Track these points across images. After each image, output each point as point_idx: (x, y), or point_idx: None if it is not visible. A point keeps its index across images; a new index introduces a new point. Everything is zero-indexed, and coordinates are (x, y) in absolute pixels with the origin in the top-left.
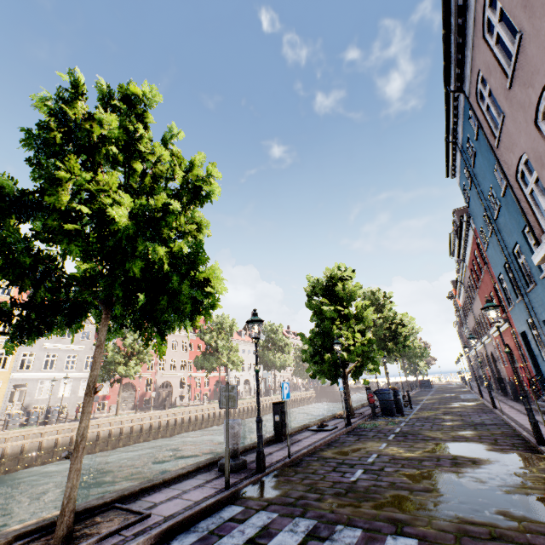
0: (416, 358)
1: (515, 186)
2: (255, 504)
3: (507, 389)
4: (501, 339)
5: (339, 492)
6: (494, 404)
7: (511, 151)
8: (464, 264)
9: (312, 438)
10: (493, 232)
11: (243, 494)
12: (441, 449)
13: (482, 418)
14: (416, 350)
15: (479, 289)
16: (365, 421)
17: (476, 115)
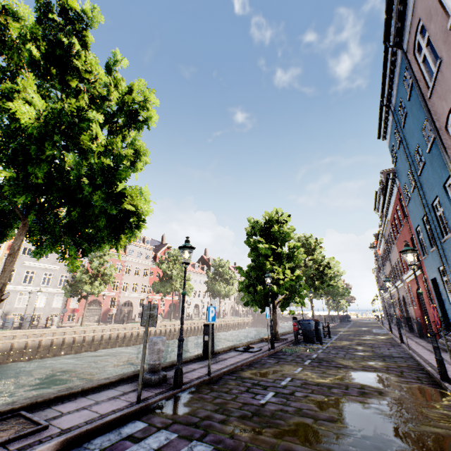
0: (339, 296)
1: (444, 135)
2: (159, 421)
3: (414, 327)
4: (416, 281)
5: (245, 415)
6: (402, 339)
7: (444, 98)
8: (386, 218)
9: (236, 358)
10: (415, 188)
11: (153, 409)
12: (351, 377)
13: (390, 351)
14: (339, 289)
15: (398, 240)
16: (288, 346)
17: (412, 68)
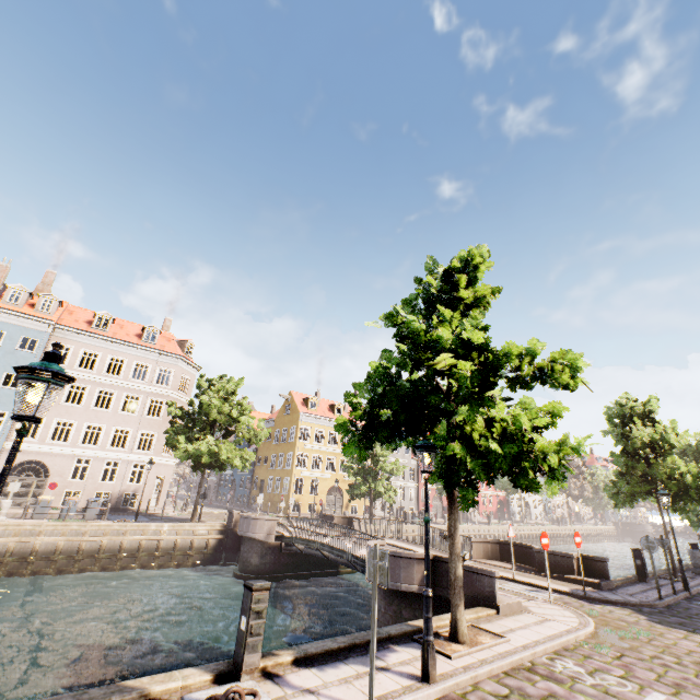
0: None
1: None
2: None
3: None
4: None
5: None
6: None
7: None
8: None
9: None
10: None
11: None
12: None
13: None
14: None
15: None
16: None
17: None
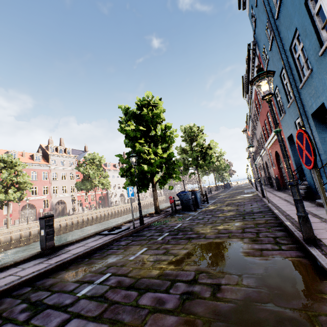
0: (222, 170)
1: None
2: None
3: (274, 183)
4: (273, 116)
5: None
6: (263, 194)
7: None
8: (251, 99)
9: (82, 248)
10: (273, 41)
11: None
12: (193, 255)
13: (252, 207)
14: (222, 166)
15: (260, 114)
16: (165, 217)
17: None
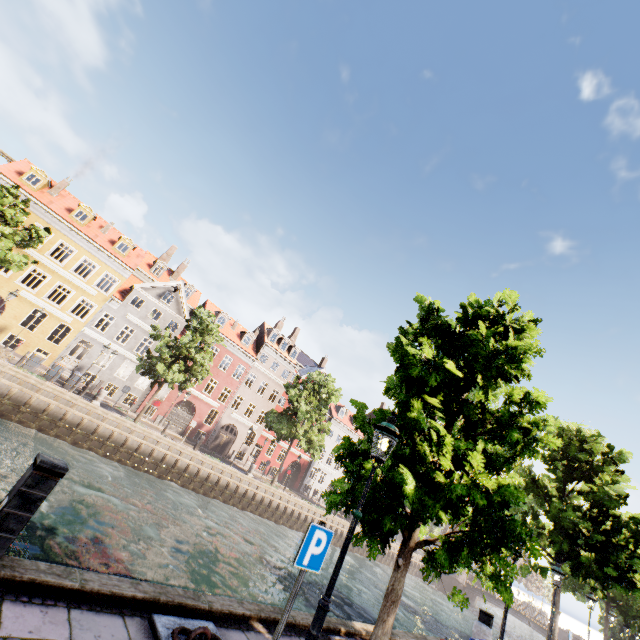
0: None
1: None
2: None
3: None
4: None
5: None
6: None
7: None
8: None
9: None
10: None
11: None
12: None
13: None
14: None
15: None
16: None
17: None
